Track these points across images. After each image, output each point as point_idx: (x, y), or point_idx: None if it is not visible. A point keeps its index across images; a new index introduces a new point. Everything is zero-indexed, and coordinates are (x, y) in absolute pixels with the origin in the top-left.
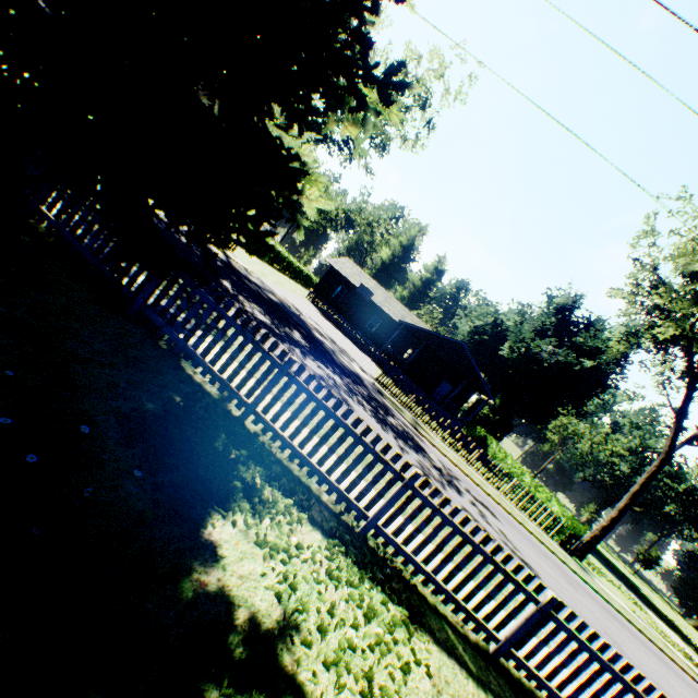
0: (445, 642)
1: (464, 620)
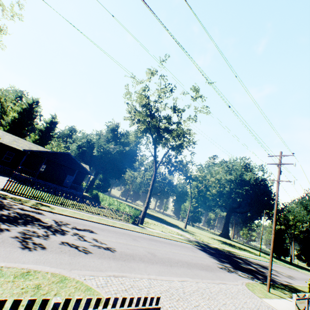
0: None
1: None
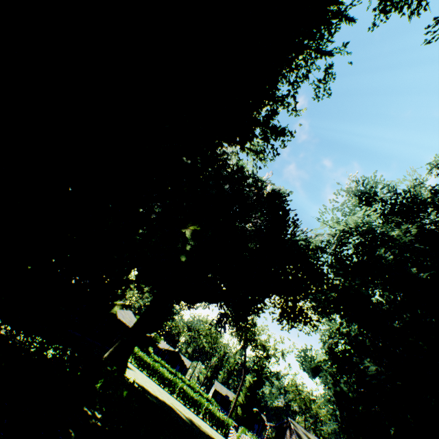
0: None
1: None
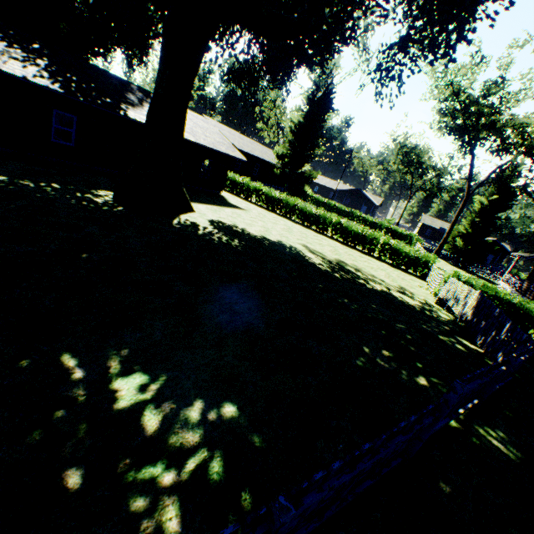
0: None
1: None
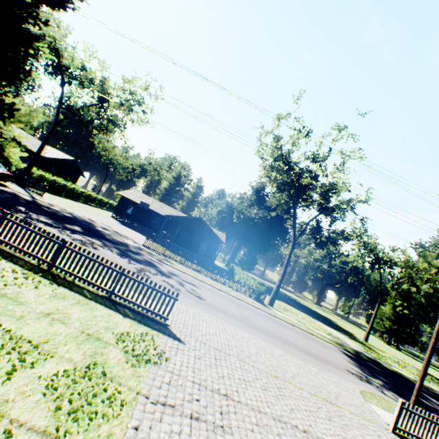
0: (78, 291)
1: (97, 289)
